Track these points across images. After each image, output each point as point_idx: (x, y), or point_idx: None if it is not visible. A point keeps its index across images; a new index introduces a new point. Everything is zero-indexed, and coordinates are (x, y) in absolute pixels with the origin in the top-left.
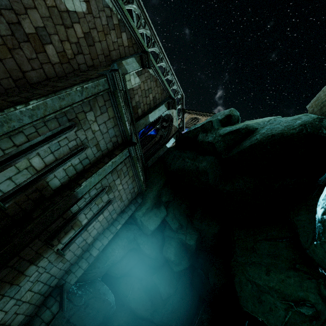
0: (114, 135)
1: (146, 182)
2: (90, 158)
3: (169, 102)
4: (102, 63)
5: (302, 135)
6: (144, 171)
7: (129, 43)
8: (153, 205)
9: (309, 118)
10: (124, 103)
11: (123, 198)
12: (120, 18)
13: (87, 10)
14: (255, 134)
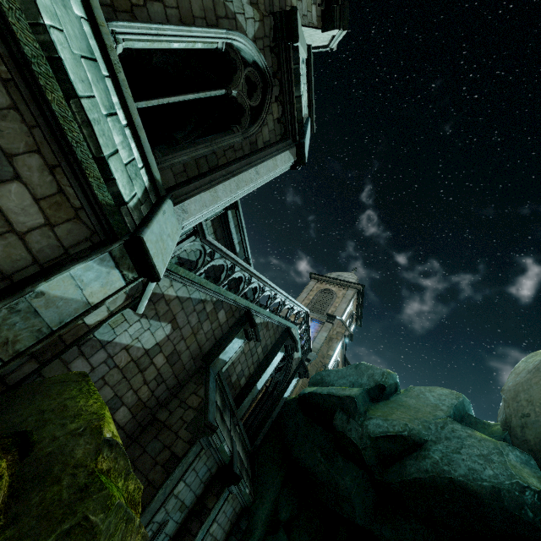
0: (207, 470)
1: (254, 484)
2: (170, 532)
3: (288, 345)
4: (190, 369)
5: (496, 505)
6: (250, 461)
7: (228, 315)
8: (265, 530)
9: (504, 477)
10: (222, 418)
11: (218, 537)
12: (217, 298)
13: (172, 328)
14: (425, 454)
